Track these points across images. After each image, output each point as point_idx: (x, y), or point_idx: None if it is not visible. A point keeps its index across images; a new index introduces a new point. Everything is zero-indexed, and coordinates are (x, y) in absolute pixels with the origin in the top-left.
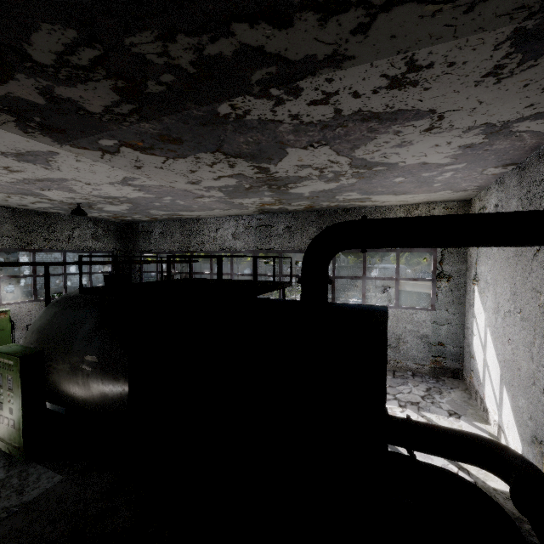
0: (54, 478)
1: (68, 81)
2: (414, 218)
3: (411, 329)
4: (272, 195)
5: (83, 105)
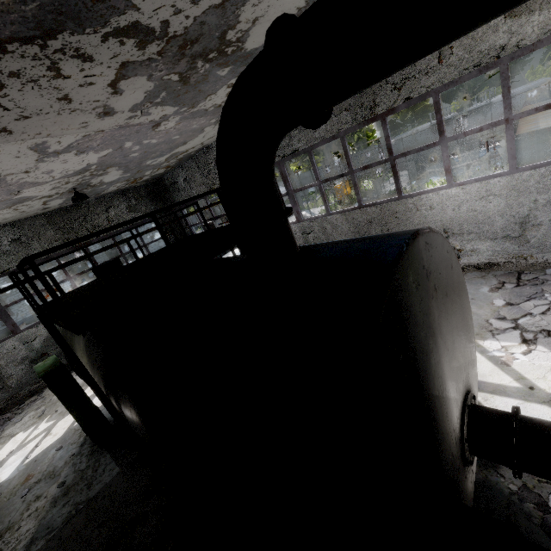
0: (114, 470)
1: None
2: None
3: (548, 201)
4: (233, 70)
5: None
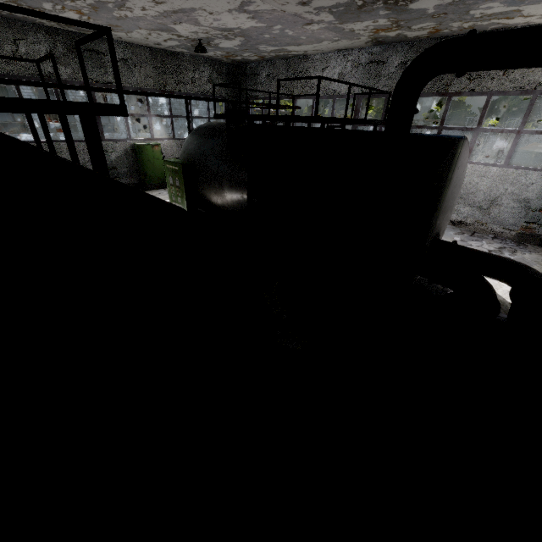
0: None
1: None
2: (528, 28)
3: (513, 192)
4: (388, 14)
5: None
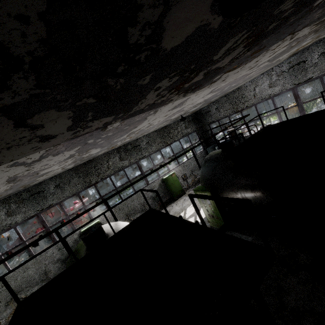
0: (248, 238)
1: (221, 59)
2: None
3: None
4: (313, 36)
5: (219, 66)
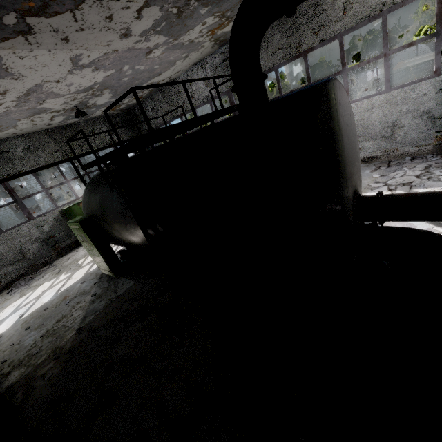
0: (130, 283)
1: None
2: None
3: (408, 110)
4: (209, 10)
5: None
